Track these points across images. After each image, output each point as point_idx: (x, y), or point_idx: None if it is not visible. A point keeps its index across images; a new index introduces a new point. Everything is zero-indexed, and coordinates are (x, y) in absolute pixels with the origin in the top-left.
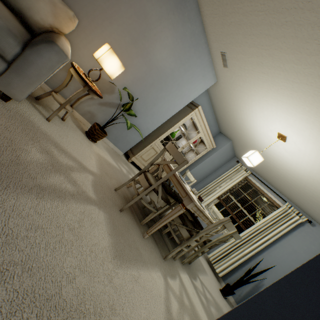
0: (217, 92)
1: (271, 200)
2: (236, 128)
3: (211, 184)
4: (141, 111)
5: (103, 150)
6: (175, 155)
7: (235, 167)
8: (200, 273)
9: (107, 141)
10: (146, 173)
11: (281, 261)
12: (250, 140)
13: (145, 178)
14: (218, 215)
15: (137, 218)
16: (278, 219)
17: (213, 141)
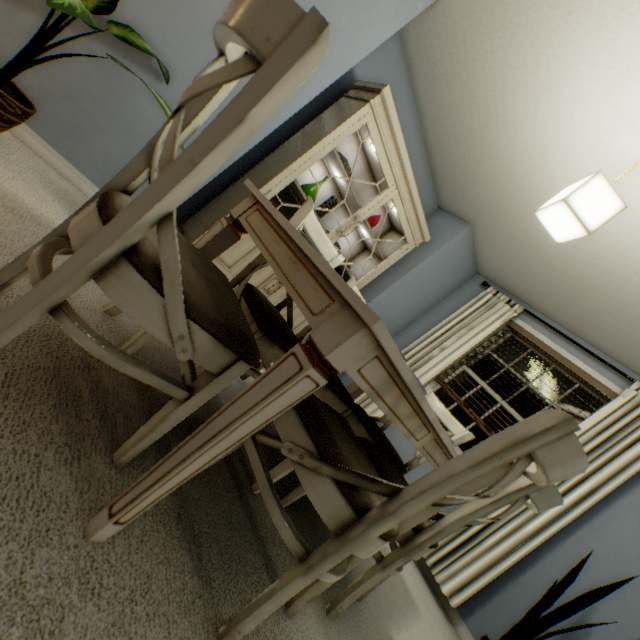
0: (439, 49)
1: (586, 379)
2: (491, 171)
3: (418, 344)
4: (188, 68)
5: (27, 179)
6: (246, 7)
7: (481, 298)
8: (398, 622)
9: (76, 176)
10: (119, 192)
11: (637, 557)
12: (535, 200)
13: (95, 204)
14: (448, 423)
15: (99, 434)
16: (615, 430)
17: (423, 219)
